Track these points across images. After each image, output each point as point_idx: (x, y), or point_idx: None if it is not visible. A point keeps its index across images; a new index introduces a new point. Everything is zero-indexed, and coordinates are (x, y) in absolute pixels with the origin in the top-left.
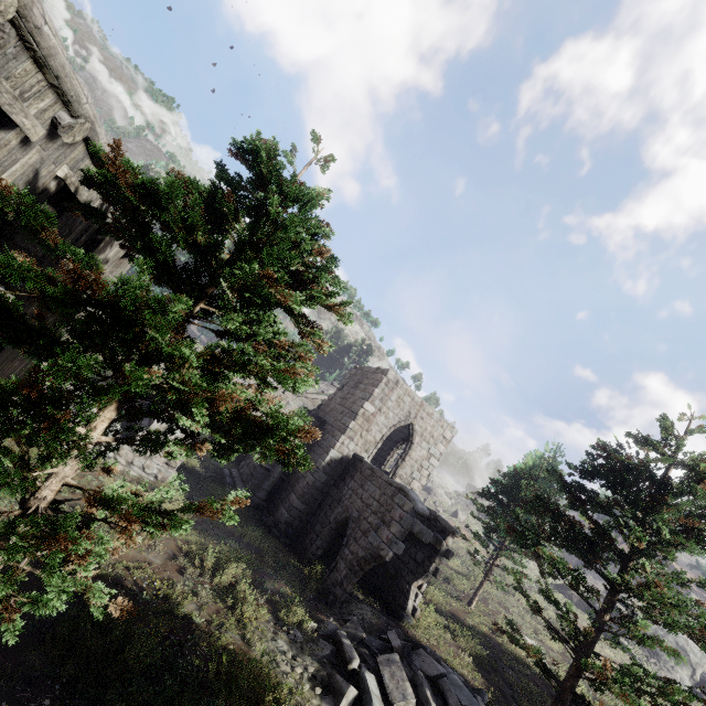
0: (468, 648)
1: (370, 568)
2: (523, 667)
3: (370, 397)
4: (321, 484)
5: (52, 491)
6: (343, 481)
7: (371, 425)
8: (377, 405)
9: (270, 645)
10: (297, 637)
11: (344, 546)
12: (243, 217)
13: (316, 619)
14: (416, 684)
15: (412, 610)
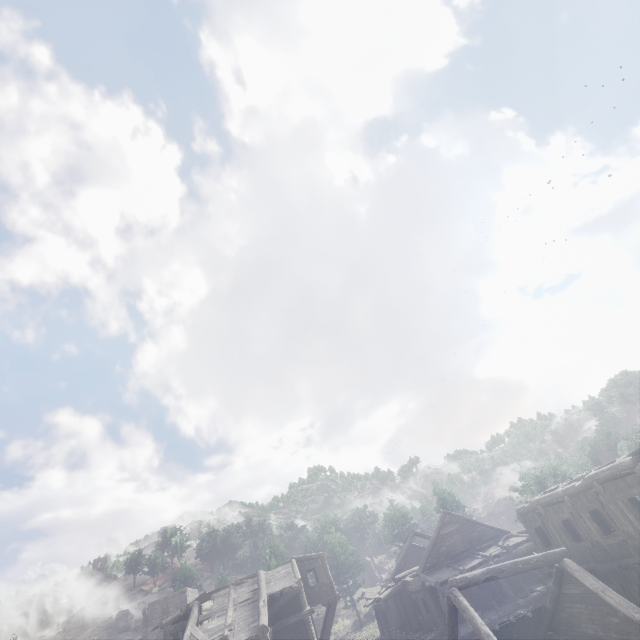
0: None
1: None
2: None
3: None
4: None
5: None
6: None
7: None
8: None
9: None
10: None
11: None
12: None
13: None
14: None
15: None
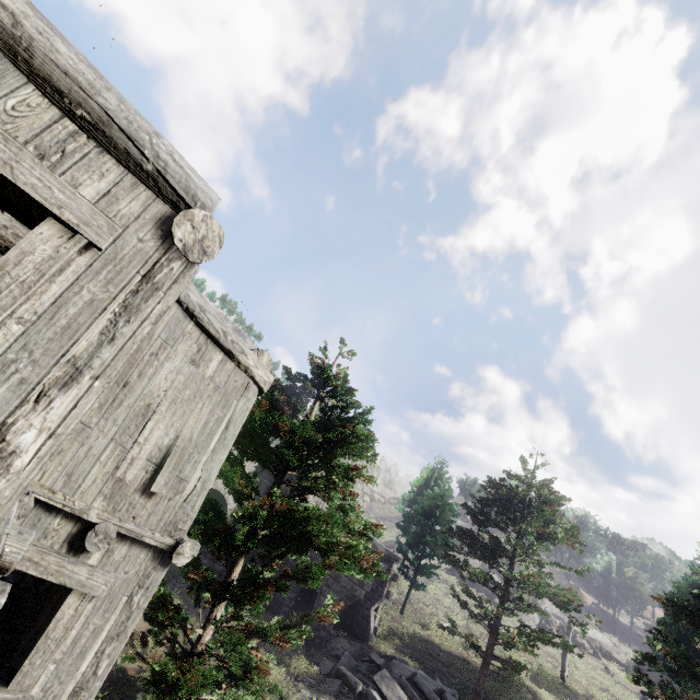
0: (413, 646)
1: None
2: (448, 647)
3: None
4: None
5: (210, 635)
6: None
7: None
8: None
9: (299, 696)
10: (311, 682)
11: (319, 594)
12: (311, 409)
13: (314, 663)
14: (403, 686)
15: (373, 630)
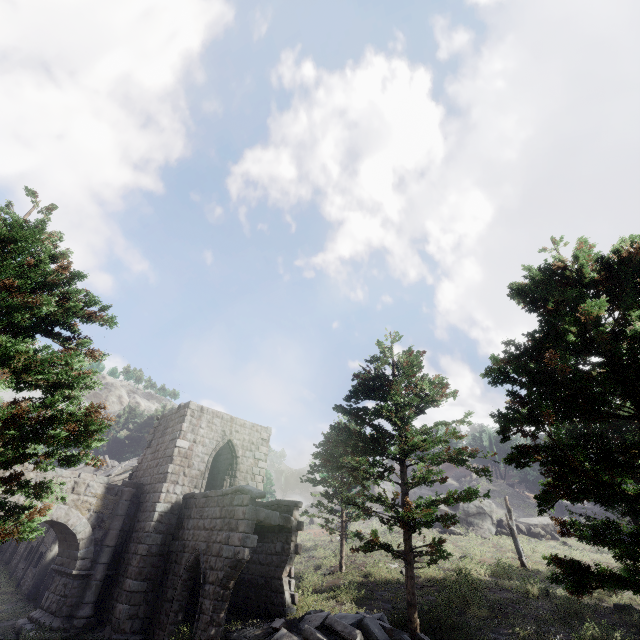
0: (349, 598)
1: (241, 598)
2: (394, 584)
3: (180, 434)
4: (158, 547)
5: None
6: (181, 528)
7: (191, 459)
8: (191, 438)
9: None
10: None
11: (203, 584)
12: None
13: None
14: (307, 638)
15: (291, 600)
